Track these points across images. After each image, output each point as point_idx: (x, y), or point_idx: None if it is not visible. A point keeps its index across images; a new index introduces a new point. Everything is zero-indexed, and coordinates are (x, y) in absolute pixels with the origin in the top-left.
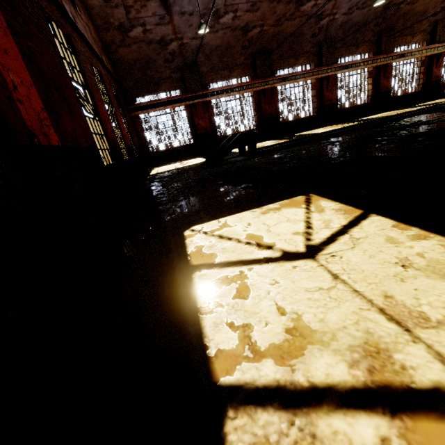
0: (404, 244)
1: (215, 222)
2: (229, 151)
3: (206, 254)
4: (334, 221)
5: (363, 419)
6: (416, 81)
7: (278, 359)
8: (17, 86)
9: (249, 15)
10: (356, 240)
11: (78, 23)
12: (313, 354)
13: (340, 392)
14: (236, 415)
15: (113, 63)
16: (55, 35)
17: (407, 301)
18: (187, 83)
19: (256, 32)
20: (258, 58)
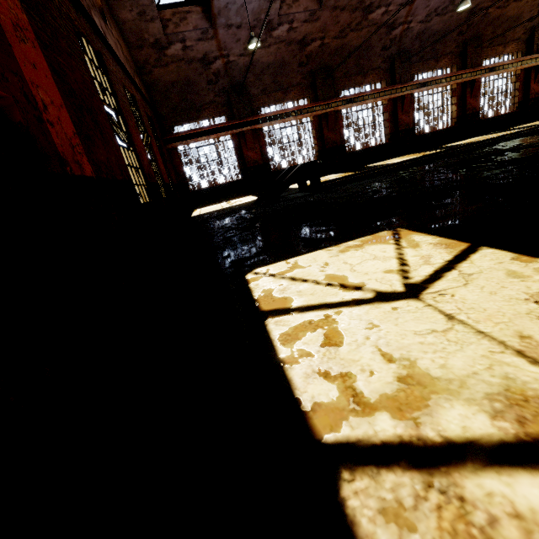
0: (532, 278)
1: (283, 263)
2: (288, 186)
3: (278, 298)
4: (435, 256)
5: (525, 478)
6: (510, 99)
7: (395, 412)
8: (47, 106)
9: (307, 26)
10: (468, 276)
11: (109, 40)
12: (441, 404)
13: (486, 447)
14: (353, 477)
15: (147, 86)
16: (84, 51)
17: None
18: (234, 107)
19: (315, 46)
20: (318, 76)
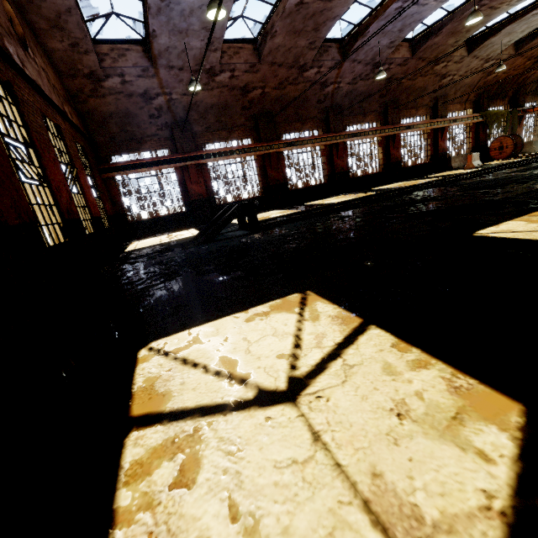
0: (402, 376)
1: (185, 334)
2: (225, 225)
3: (156, 394)
4: (328, 336)
5: None
6: (424, 152)
7: None
8: None
9: (248, 76)
10: (349, 369)
11: (28, 68)
12: None
13: None
14: None
15: (81, 115)
16: None
17: (398, 483)
18: (177, 142)
19: (257, 93)
20: (260, 120)
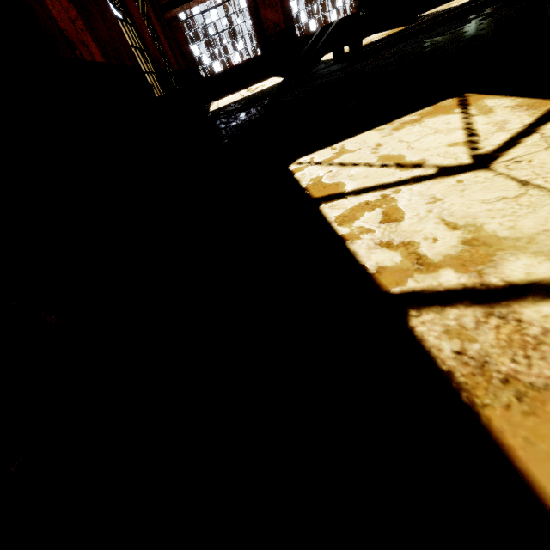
0: None
1: (328, 149)
2: (321, 56)
3: (328, 185)
4: (512, 121)
5: None
6: None
7: (459, 268)
8: None
9: None
10: None
11: None
12: (506, 258)
13: (548, 286)
14: (419, 313)
15: None
16: None
17: None
18: None
19: None
20: None
